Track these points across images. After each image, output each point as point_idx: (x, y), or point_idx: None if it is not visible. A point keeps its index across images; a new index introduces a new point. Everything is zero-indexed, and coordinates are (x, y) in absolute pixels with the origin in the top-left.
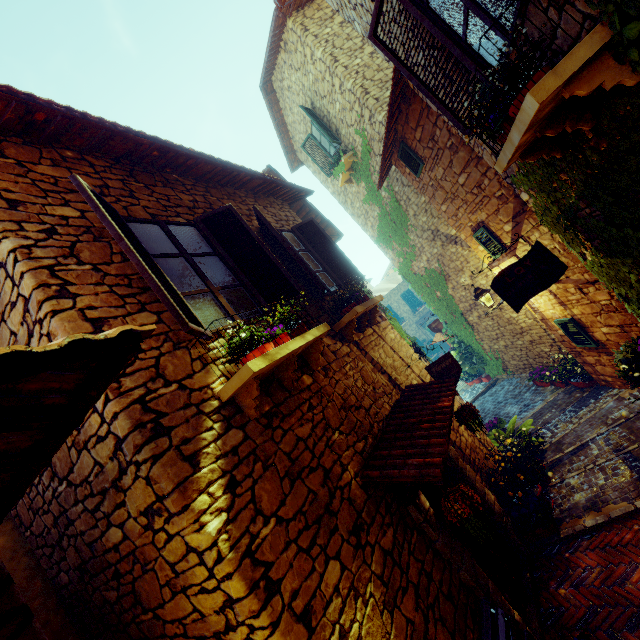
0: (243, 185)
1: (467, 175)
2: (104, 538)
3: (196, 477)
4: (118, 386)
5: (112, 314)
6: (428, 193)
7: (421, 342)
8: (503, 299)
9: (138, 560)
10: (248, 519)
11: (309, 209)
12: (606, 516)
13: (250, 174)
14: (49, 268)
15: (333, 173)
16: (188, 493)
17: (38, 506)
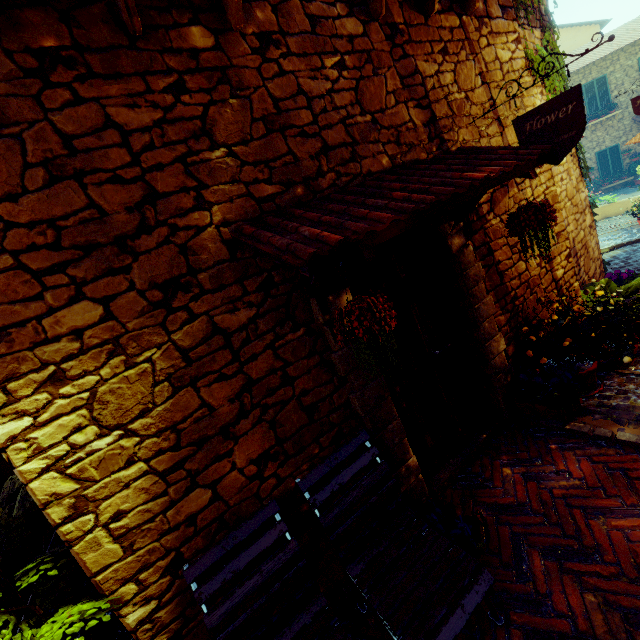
0: None
1: None
2: None
3: None
4: None
5: None
6: None
7: (620, 153)
8: None
9: None
10: None
11: None
12: None
13: None
14: None
15: None
16: None
17: None
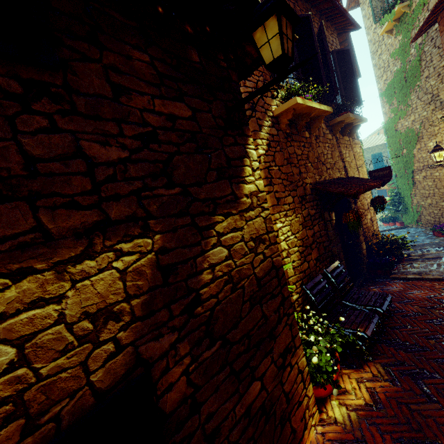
0: (318, 4)
1: None
2: None
3: (259, 133)
4: (244, 83)
5: None
6: None
7: None
8: None
9: None
10: (270, 160)
11: (347, 45)
12: (422, 277)
13: None
14: None
15: (381, 20)
16: (256, 136)
17: None
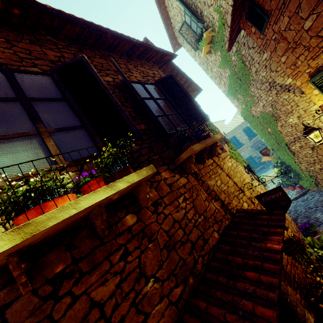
0: (115, 48)
1: (316, 16)
2: None
3: None
4: None
5: None
6: (270, 48)
7: (253, 158)
8: None
9: None
10: None
11: (177, 71)
12: None
13: (116, 36)
14: None
15: (198, 47)
16: None
17: None
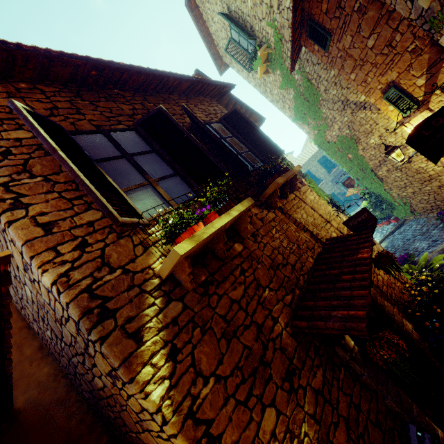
0: (174, 89)
1: (376, 36)
2: (94, 381)
3: (140, 351)
4: (67, 279)
5: (61, 216)
6: (337, 65)
7: (336, 195)
8: (420, 153)
9: (116, 401)
10: (189, 382)
11: (235, 102)
12: None
13: (177, 78)
14: (4, 185)
15: (252, 68)
16: (133, 367)
17: (58, 351)
